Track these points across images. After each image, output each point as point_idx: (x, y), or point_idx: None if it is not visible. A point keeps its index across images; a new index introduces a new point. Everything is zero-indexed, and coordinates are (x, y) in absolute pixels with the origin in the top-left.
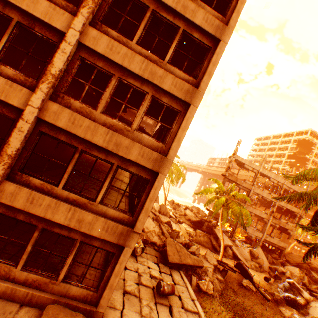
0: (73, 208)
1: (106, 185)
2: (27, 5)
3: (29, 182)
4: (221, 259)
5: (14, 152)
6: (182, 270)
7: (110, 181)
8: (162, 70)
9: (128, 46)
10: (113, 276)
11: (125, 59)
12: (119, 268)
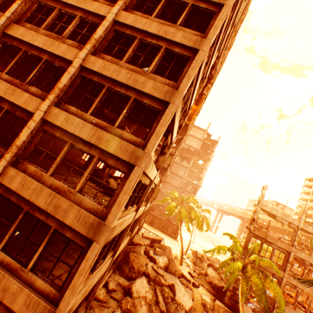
0: (2, 274)
1: (40, 250)
2: (14, 98)
3: None
4: None
5: None
6: None
7: (45, 245)
8: (109, 134)
9: (84, 117)
10: None
11: (77, 128)
12: None
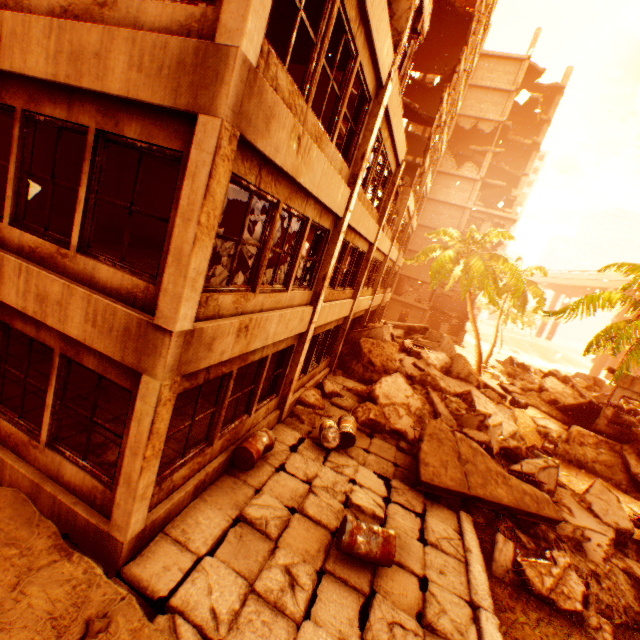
0: (25, 268)
1: (83, 198)
2: None
3: None
4: None
5: None
6: (471, 514)
7: (89, 183)
8: None
9: None
10: (127, 453)
11: None
12: (137, 434)
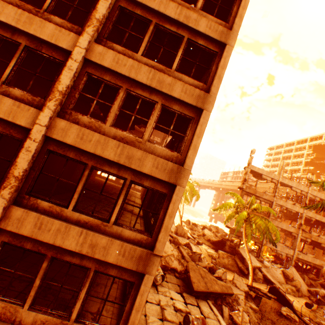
0: (85, 232)
1: (120, 203)
2: (34, 29)
3: (37, 205)
4: (252, 284)
5: (21, 174)
6: (209, 300)
7: (123, 198)
8: (170, 78)
9: (134, 59)
10: (133, 311)
11: (132, 71)
12: (140, 301)
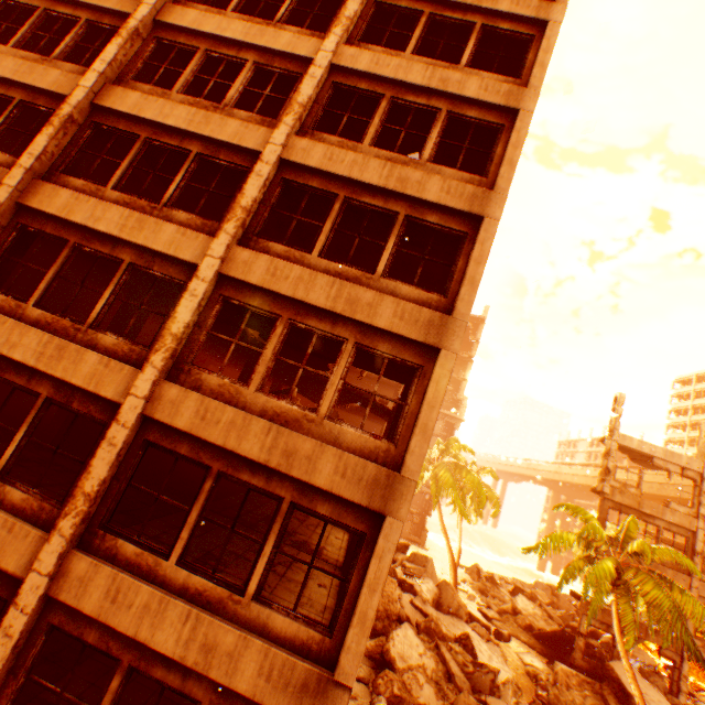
0: (194, 614)
1: (268, 551)
2: (145, 237)
3: (116, 551)
4: None
5: (95, 488)
6: None
7: (275, 539)
8: (371, 292)
9: (305, 263)
10: None
11: (300, 286)
12: None
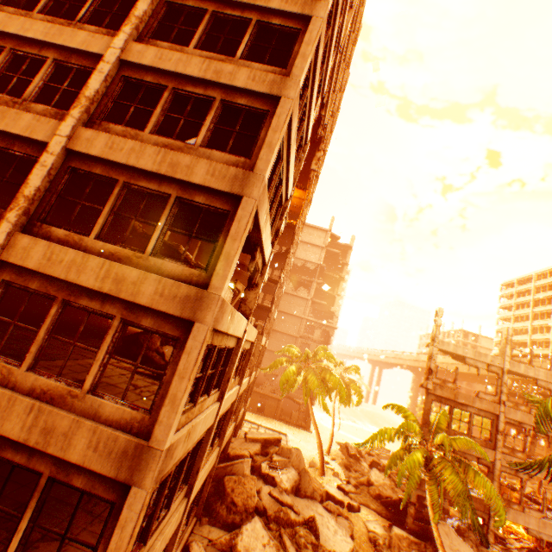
0: None
1: (24, 527)
2: None
3: None
4: None
5: None
6: None
7: (32, 514)
8: (137, 271)
9: (83, 246)
10: None
11: (73, 269)
12: None
